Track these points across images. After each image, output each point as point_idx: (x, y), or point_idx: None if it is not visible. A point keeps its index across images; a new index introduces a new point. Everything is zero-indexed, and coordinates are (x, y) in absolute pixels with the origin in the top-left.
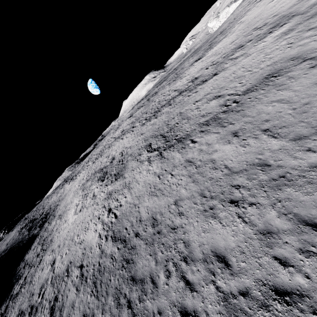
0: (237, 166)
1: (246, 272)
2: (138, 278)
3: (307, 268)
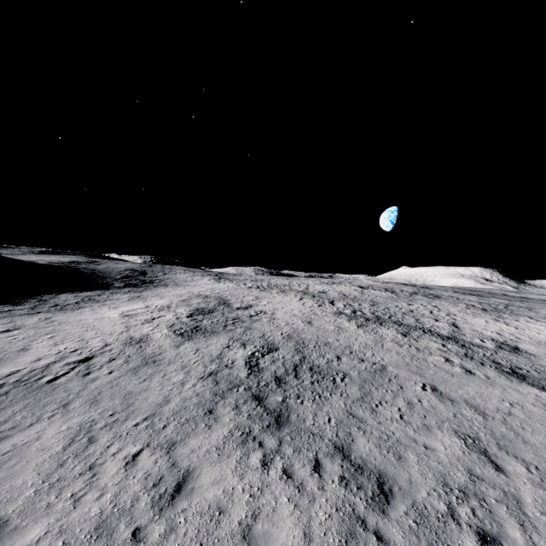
0: None
1: None
2: None
3: None
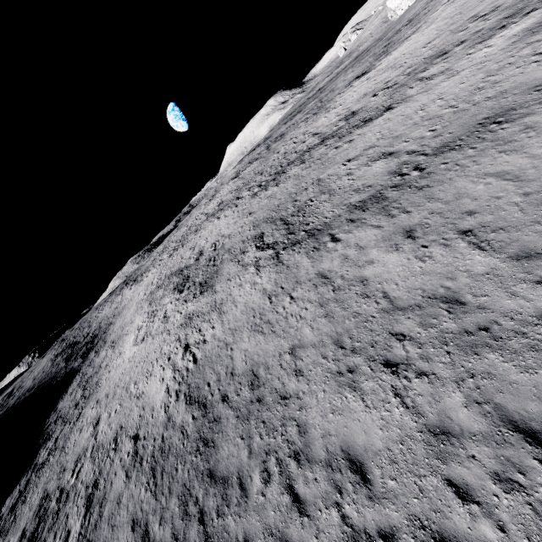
0: (406, 296)
1: (395, 499)
2: (220, 475)
3: (503, 511)
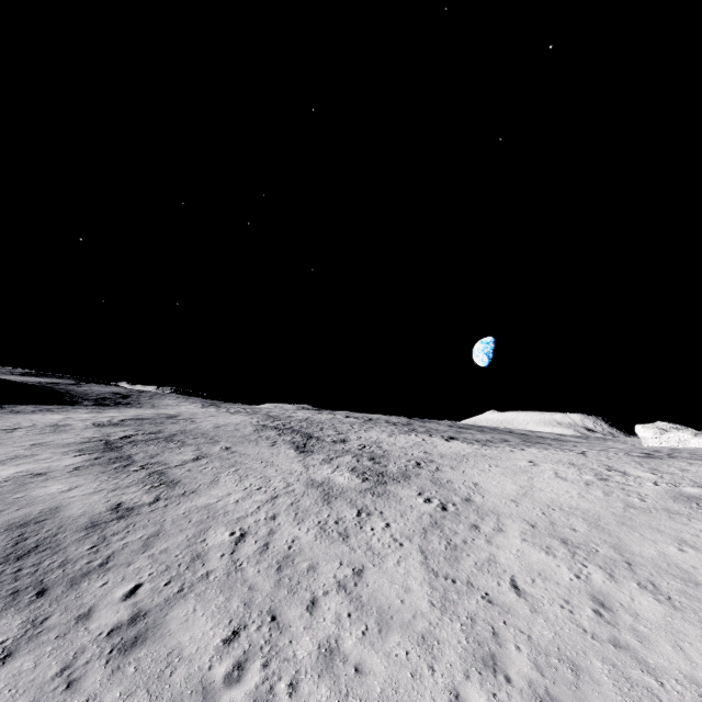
0: None
1: None
2: None
3: None
